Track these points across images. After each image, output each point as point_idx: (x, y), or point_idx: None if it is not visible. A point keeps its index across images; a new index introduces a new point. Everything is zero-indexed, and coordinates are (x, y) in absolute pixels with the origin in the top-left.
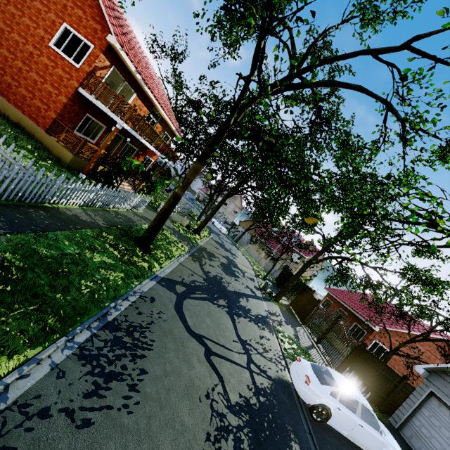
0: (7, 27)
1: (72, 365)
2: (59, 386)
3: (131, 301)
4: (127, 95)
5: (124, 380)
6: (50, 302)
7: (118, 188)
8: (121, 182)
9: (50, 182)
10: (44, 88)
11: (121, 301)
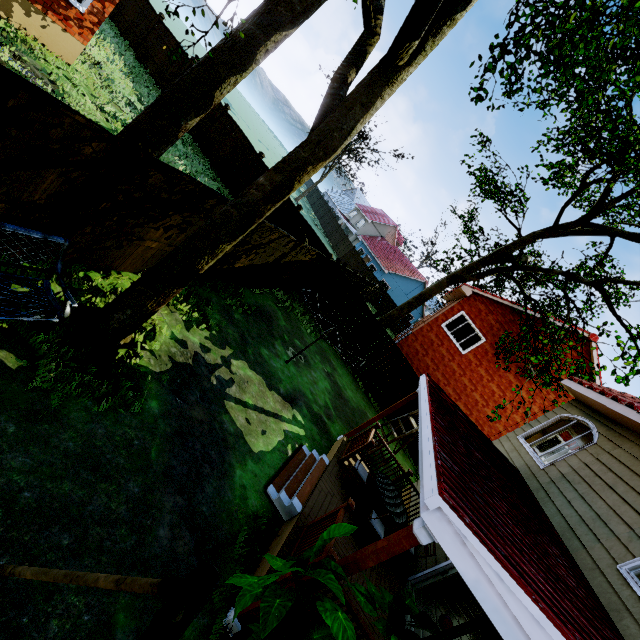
0: (483, 400)
1: None
2: None
3: None
4: None
5: None
6: None
7: None
8: None
9: None
10: None
11: None
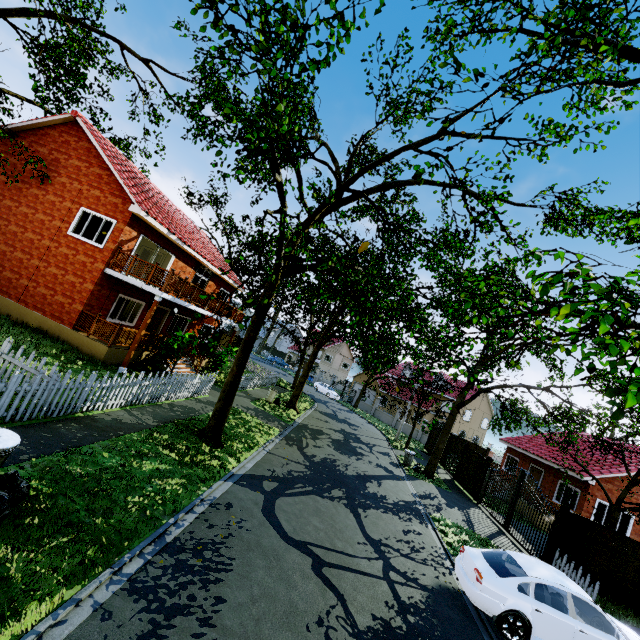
0: (20, 228)
1: (120, 602)
2: (105, 630)
3: (197, 513)
4: (166, 260)
5: (192, 613)
6: (89, 529)
7: (172, 373)
8: (175, 365)
9: (79, 385)
10: (66, 281)
11: (185, 515)
